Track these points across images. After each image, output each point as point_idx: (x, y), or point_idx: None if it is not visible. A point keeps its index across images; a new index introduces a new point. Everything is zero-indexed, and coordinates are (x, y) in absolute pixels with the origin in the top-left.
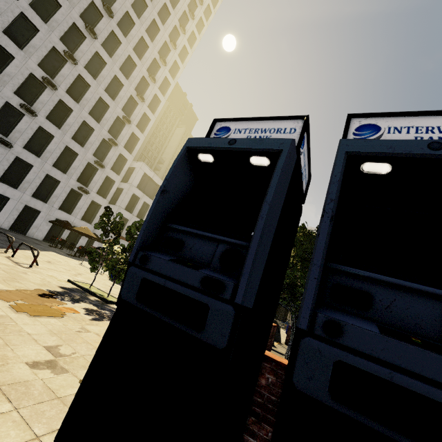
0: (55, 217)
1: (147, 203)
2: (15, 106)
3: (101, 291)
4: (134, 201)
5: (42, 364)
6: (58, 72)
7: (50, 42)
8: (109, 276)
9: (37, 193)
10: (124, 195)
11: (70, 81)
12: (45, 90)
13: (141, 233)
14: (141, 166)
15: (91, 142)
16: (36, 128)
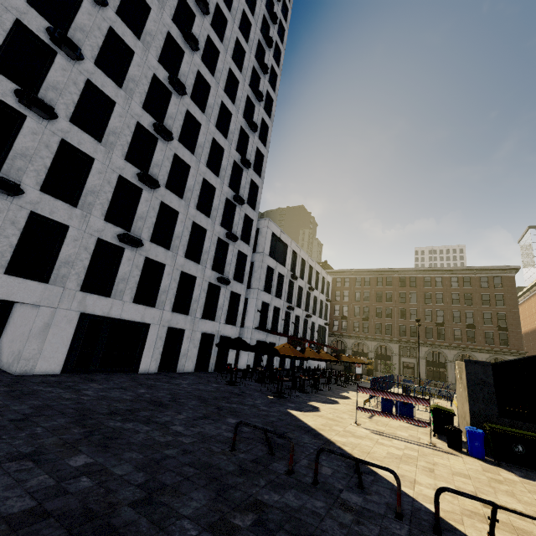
0: (200, 332)
1: (281, 273)
2: (129, 180)
3: None
4: (268, 275)
5: None
6: (163, 112)
7: (148, 68)
8: (453, 449)
9: (174, 303)
10: (259, 270)
11: (179, 122)
12: (157, 145)
13: None
14: (268, 224)
15: (215, 207)
16: (157, 207)
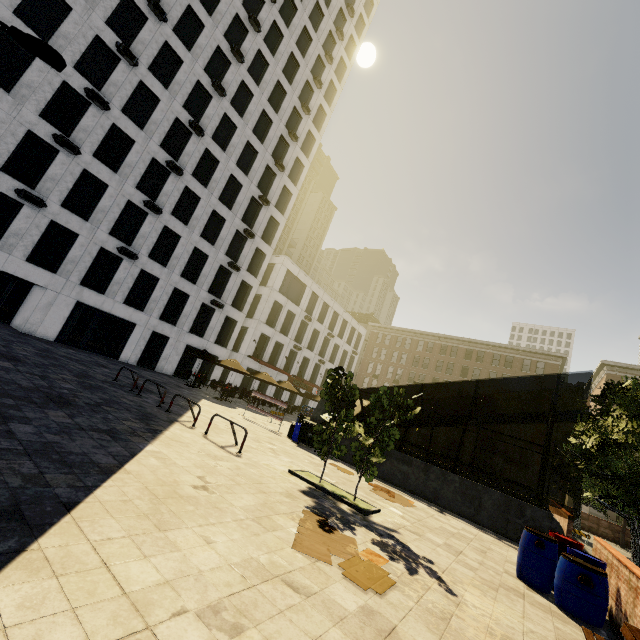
0: (185, 344)
1: (292, 312)
2: (137, 205)
3: (331, 484)
4: (275, 310)
5: None
6: (182, 150)
7: (172, 113)
8: (288, 436)
9: (164, 313)
10: (264, 303)
11: (196, 159)
12: (169, 177)
13: None
14: (283, 261)
15: (222, 237)
16: (161, 229)
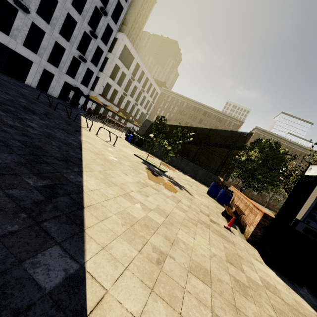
0: (64, 80)
1: (124, 73)
2: None
3: (149, 161)
4: (115, 70)
5: (212, 221)
6: None
7: None
8: (125, 139)
9: (50, 58)
10: (109, 64)
11: None
12: None
13: (307, 214)
14: (123, 38)
15: (86, 10)
16: None
